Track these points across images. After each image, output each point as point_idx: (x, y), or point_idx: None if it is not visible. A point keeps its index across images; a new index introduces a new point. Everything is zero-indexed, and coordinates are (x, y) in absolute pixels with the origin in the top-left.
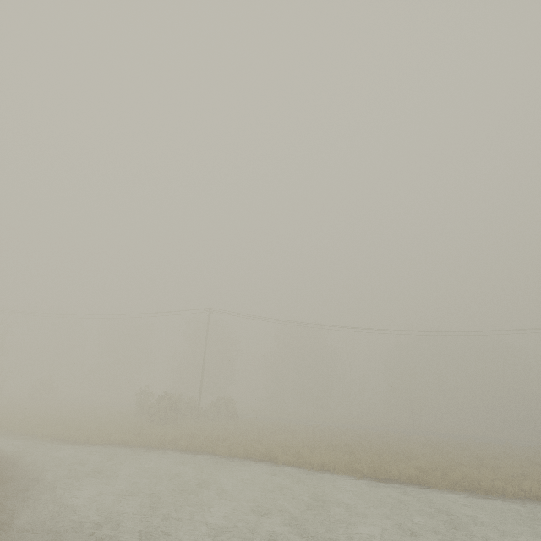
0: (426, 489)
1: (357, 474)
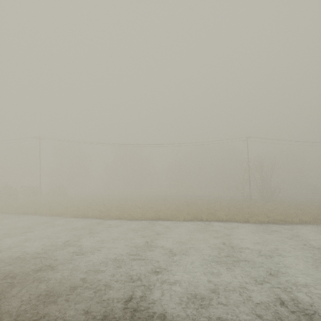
0: (98, 219)
1: (71, 216)
